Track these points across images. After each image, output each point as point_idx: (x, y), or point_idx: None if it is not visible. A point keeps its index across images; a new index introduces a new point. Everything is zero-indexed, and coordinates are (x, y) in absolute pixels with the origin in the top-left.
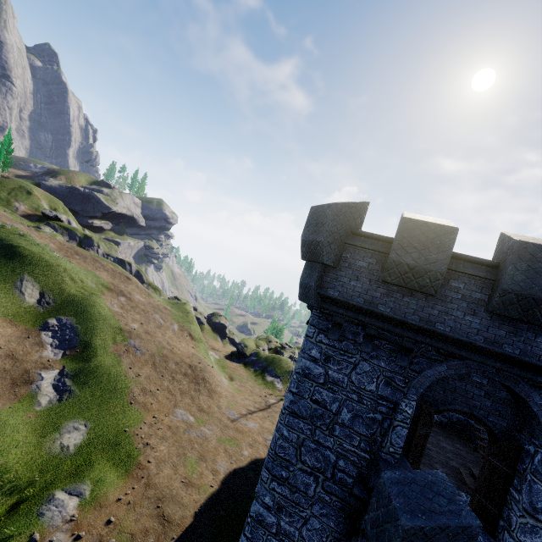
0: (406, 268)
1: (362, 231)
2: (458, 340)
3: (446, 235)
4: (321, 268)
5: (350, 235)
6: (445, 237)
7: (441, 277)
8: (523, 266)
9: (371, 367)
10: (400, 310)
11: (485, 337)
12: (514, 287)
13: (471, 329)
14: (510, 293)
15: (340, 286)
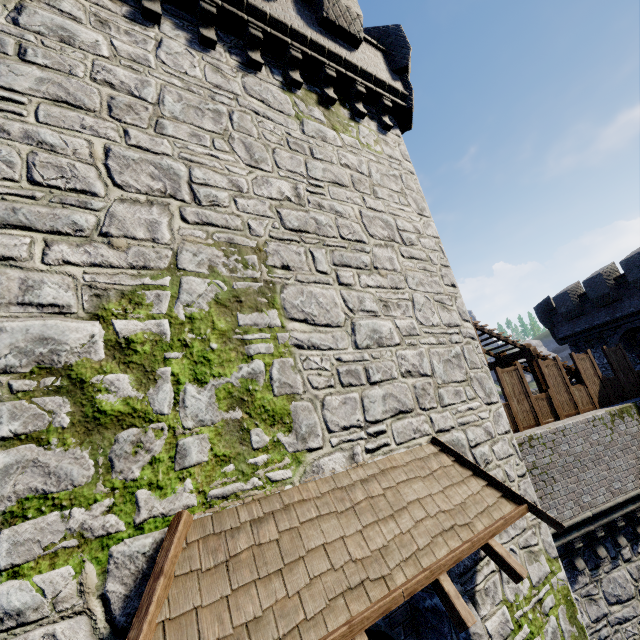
0: (565, 313)
1: (551, 308)
2: (603, 323)
3: (564, 295)
4: (550, 330)
5: (549, 312)
6: (565, 296)
7: (575, 309)
8: (588, 289)
9: (598, 353)
10: (581, 326)
11: (609, 316)
12: (591, 297)
13: (603, 317)
14: (593, 300)
15: (560, 332)
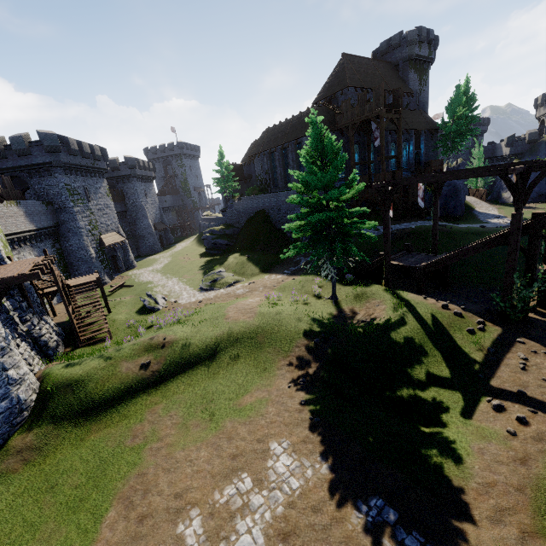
0: None
1: None
2: None
3: None
4: None
5: None
6: None
7: None
8: None
9: None
10: None
11: None
12: None
13: None
14: None
15: None
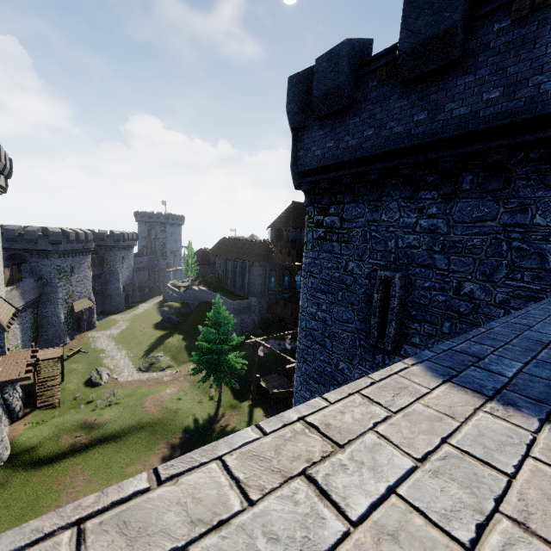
0: None
1: None
2: (5, 248)
3: None
4: None
5: None
6: None
7: None
8: (6, 233)
9: None
10: None
11: (9, 246)
12: (6, 237)
13: (6, 245)
14: (6, 238)
15: None
